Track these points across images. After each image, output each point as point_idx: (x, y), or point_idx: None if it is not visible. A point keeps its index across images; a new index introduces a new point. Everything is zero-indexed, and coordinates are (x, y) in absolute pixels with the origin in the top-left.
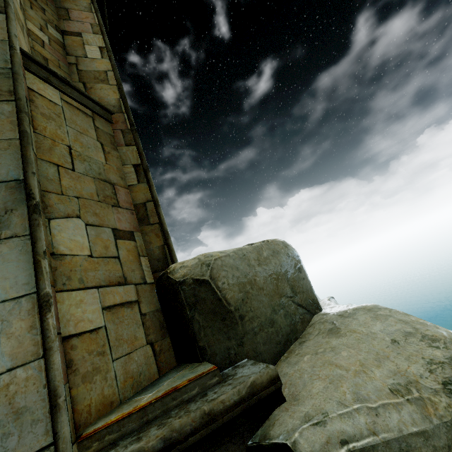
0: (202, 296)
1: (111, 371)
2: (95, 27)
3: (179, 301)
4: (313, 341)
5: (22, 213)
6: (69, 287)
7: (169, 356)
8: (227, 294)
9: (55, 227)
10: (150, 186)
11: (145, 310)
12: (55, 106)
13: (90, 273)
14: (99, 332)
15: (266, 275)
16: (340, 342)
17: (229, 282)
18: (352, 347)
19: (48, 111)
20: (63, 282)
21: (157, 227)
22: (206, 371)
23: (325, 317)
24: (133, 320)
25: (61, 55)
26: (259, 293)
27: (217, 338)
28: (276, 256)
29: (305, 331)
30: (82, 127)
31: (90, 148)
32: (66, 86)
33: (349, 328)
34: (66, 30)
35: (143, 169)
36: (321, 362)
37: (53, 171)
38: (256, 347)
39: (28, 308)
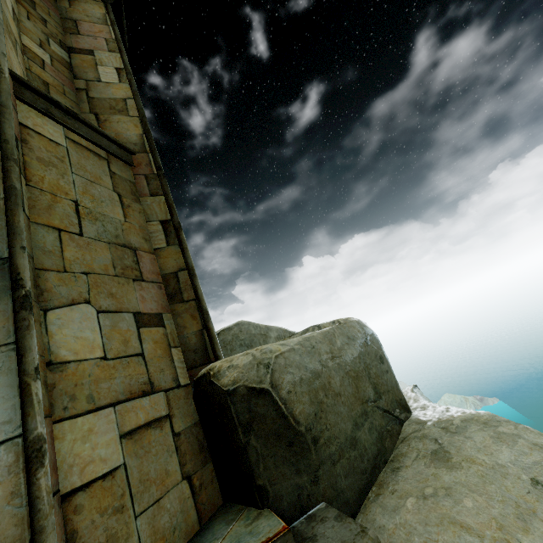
0: (260, 412)
1: (134, 534)
2: (111, 44)
3: (227, 417)
4: (412, 470)
5: (4, 309)
6: (73, 411)
7: (213, 491)
8: (295, 407)
9: (54, 322)
10: (184, 249)
11: (179, 427)
12: (57, 148)
13: (103, 385)
14: (115, 476)
15: (343, 374)
16: (455, 478)
17: (296, 389)
18: (476, 492)
19: (47, 155)
20: (65, 406)
21: (193, 305)
22: (273, 536)
23: (421, 429)
24: (164, 445)
25: (67, 78)
26: (336, 401)
27: (281, 472)
28: (352, 344)
29: (396, 449)
30: (93, 174)
31: (103, 202)
32: (73, 120)
33: (463, 453)
34: (73, 46)
35: (174, 227)
36: (437, 517)
37: (52, 238)
38: (336, 483)
39: (9, 462)
